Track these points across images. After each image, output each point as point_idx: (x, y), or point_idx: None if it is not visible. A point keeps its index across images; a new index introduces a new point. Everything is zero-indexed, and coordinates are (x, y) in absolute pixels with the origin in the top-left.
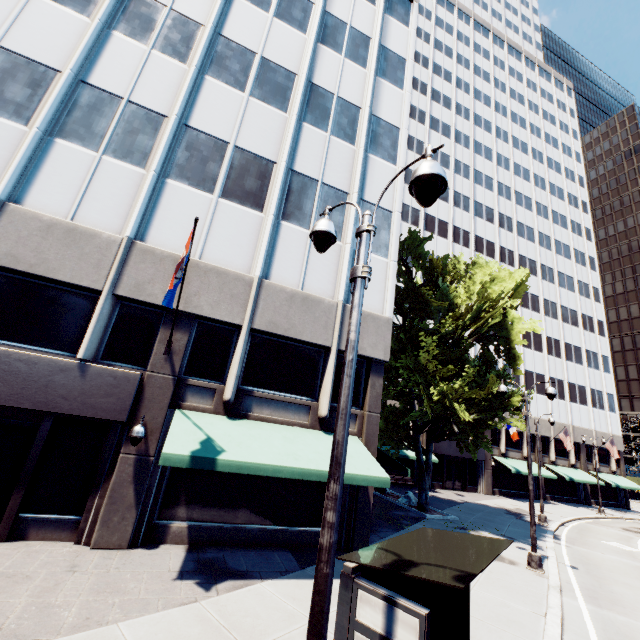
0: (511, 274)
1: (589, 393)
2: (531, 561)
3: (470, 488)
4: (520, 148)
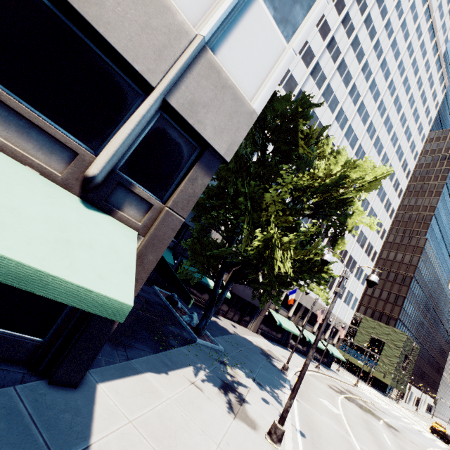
0: (375, 166)
1: (346, 292)
2: (273, 433)
3: (243, 323)
4: (397, 107)
